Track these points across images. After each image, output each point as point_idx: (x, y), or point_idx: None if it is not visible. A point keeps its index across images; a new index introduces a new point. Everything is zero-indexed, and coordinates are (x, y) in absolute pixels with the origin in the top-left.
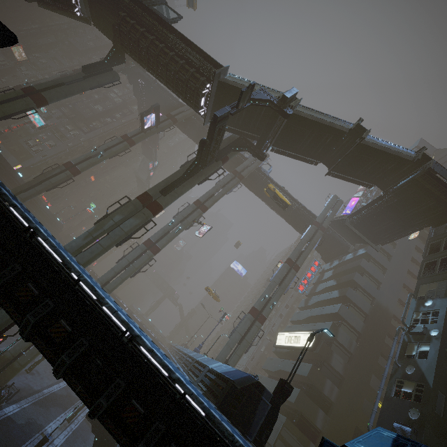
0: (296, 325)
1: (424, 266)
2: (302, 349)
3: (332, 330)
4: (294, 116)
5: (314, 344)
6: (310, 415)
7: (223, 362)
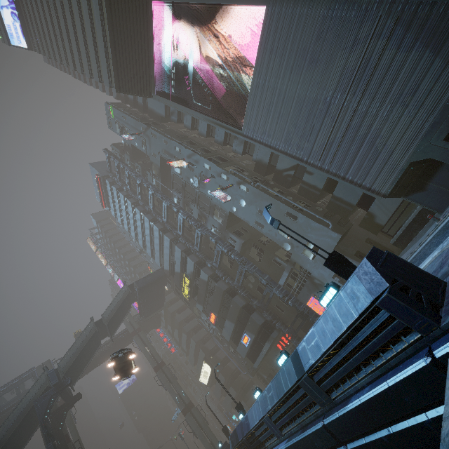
0: (197, 366)
1: (185, 302)
2: (212, 373)
3: (205, 351)
4: (68, 371)
5: (210, 366)
6: (242, 383)
7: (211, 446)
